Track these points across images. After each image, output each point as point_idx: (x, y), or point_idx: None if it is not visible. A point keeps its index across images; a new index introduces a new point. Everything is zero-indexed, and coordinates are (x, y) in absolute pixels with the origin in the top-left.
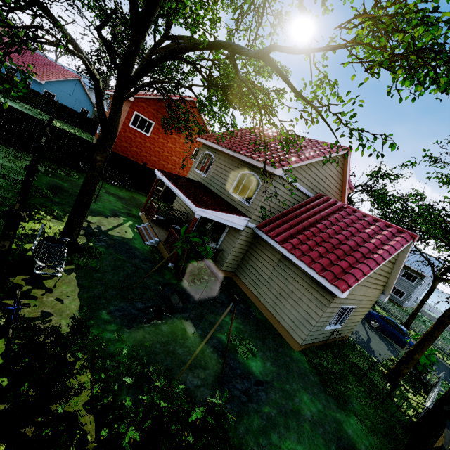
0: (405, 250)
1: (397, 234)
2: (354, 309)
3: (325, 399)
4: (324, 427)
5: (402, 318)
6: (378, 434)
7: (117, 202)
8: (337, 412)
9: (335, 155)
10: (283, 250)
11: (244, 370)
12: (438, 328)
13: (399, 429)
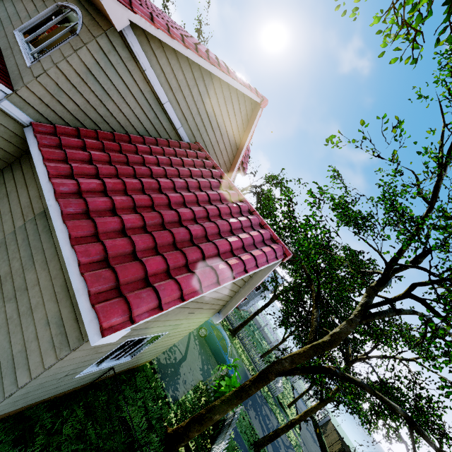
0: (267, 269)
1: (269, 242)
2: (164, 335)
3: None
4: None
5: (234, 322)
6: None
7: None
8: None
9: (244, 91)
10: (48, 190)
11: None
12: (258, 383)
13: None
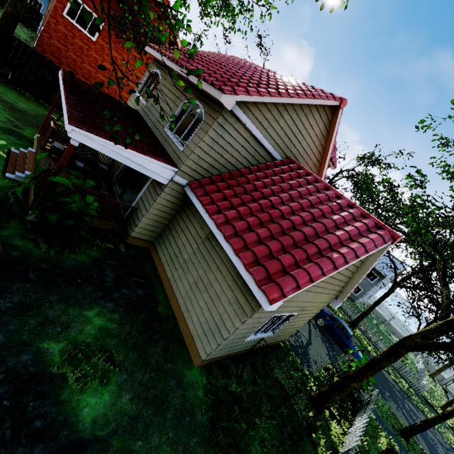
0: (377, 253)
1: (374, 229)
2: (294, 316)
3: None
4: None
5: (352, 315)
6: None
7: (2, 111)
8: None
9: (322, 103)
10: (210, 223)
11: (54, 421)
12: (389, 357)
13: None
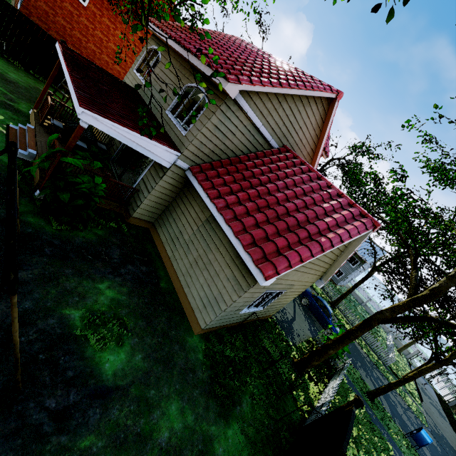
0: (360, 239)
1: (358, 218)
2: (283, 293)
3: (205, 404)
4: (181, 455)
5: (333, 296)
6: (258, 445)
7: None
8: (213, 423)
9: (320, 94)
10: (212, 207)
11: (83, 372)
12: (363, 328)
13: (286, 431)
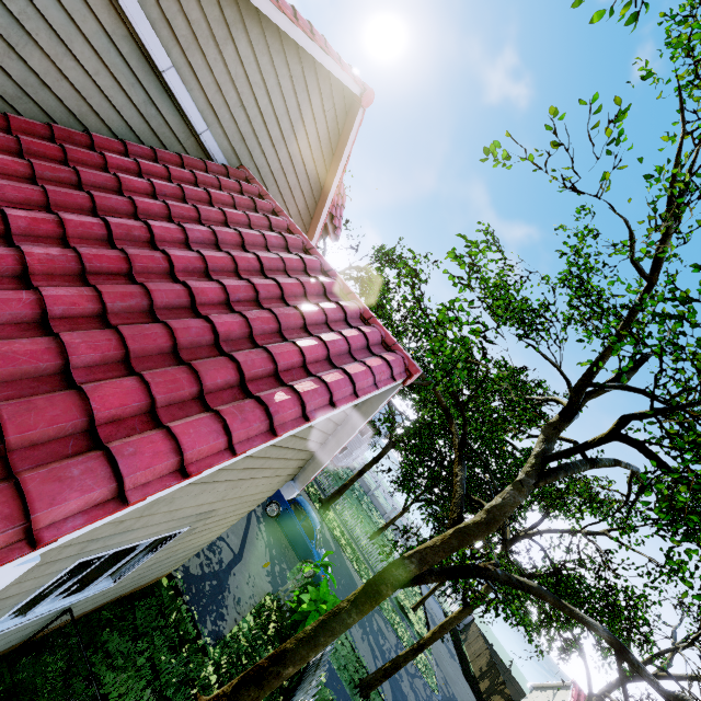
0: (376, 399)
1: (378, 349)
2: (182, 534)
3: None
4: None
5: (328, 488)
6: None
7: None
8: None
9: (328, 65)
10: None
11: None
12: (362, 605)
13: None
